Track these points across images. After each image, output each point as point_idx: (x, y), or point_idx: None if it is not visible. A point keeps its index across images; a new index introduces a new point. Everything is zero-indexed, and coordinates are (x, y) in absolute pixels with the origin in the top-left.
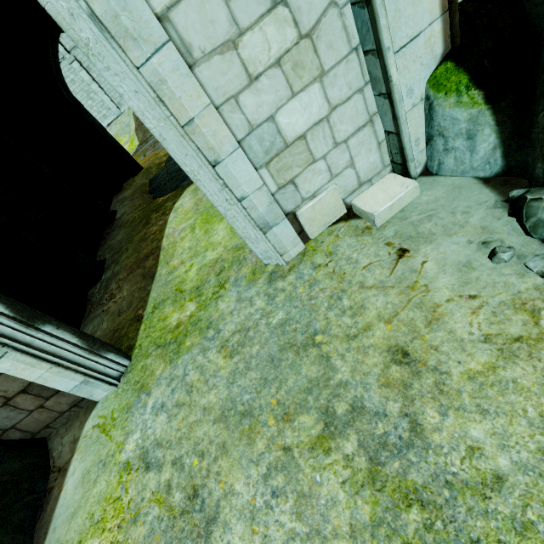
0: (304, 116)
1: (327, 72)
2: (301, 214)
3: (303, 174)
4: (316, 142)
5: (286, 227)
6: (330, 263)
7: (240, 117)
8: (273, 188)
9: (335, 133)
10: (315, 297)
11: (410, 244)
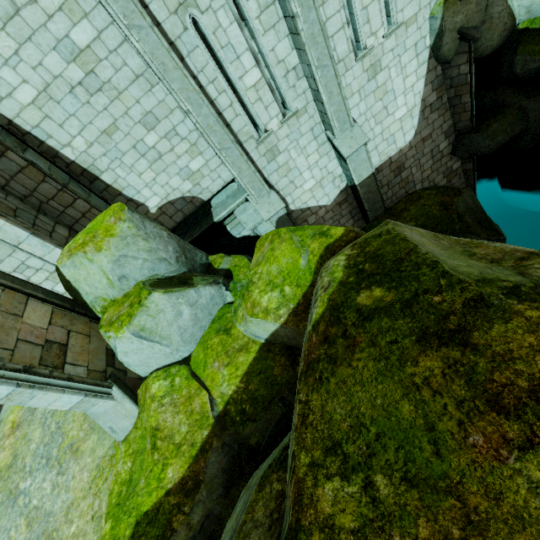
0: None
1: None
2: None
3: None
4: None
5: None
6: None
7: None
8: None
9: None
10: None
11: None
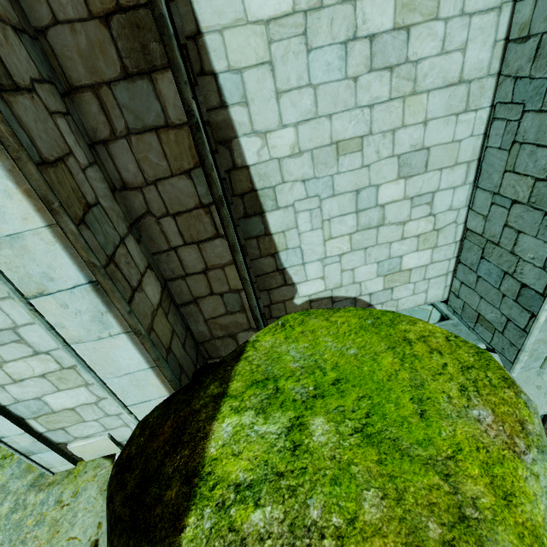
0: (72, 400)
1: (93, 383)
2: (71, 447)
3: (74, 426)
4: (86, 412)
5: (52, 454)
6: (66, 506)
7: (6, 394)
8: (42, 429)
9: (106, 409)
10: (26, 542)
11: (105, 541)
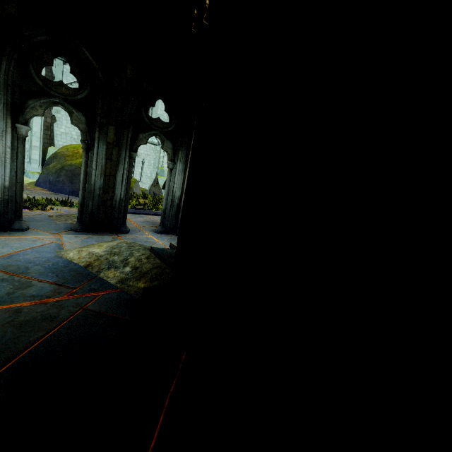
0: None
1: None
2: None
3: None
4: None
5: None
6: None
7: None
8: None
9: None
10: None
11: None
